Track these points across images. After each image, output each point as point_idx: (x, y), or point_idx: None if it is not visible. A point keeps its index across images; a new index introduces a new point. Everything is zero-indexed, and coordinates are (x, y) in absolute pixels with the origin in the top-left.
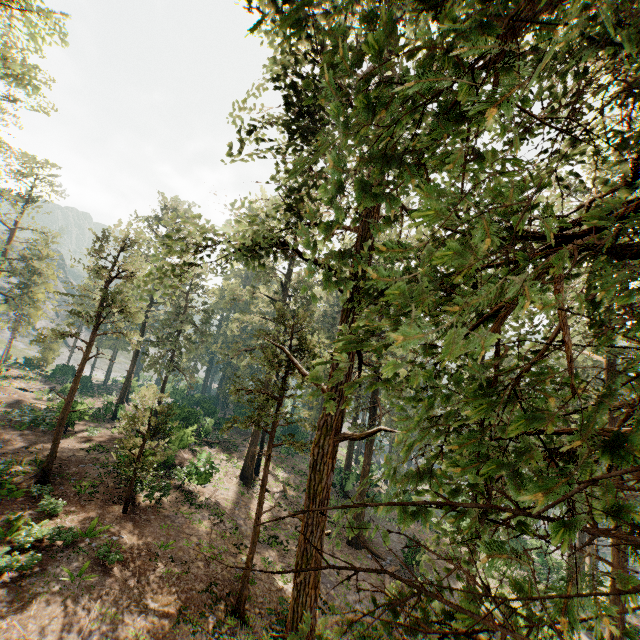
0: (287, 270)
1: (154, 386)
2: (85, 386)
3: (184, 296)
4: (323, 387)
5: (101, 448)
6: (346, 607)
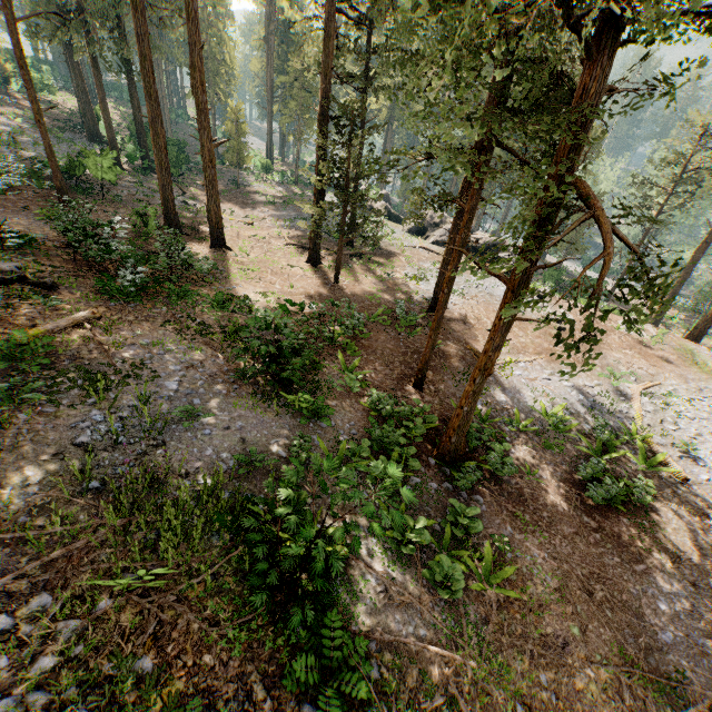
0: None
1: None
2: None
3: None
4: None
5: None
6: None
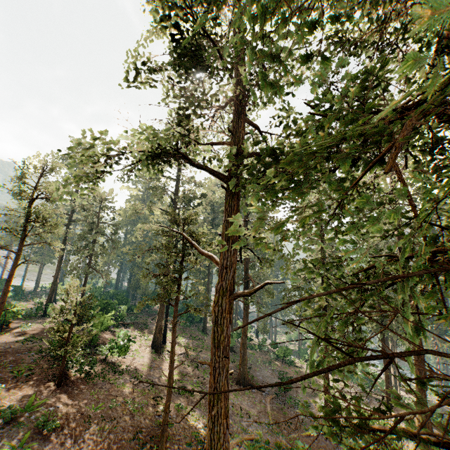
0: (175, 189)
1: (77, 281)
2: (18, 294)
3: (96, 214)
4: (218, 260)
5: (35, 339)
6: (242, 431)
